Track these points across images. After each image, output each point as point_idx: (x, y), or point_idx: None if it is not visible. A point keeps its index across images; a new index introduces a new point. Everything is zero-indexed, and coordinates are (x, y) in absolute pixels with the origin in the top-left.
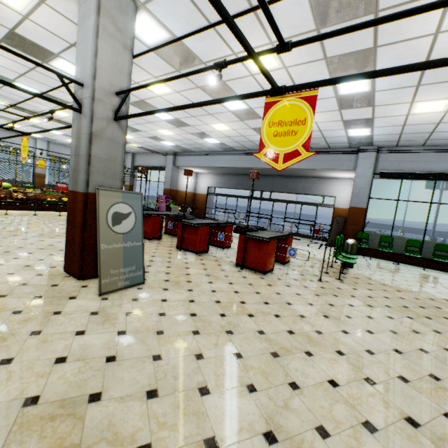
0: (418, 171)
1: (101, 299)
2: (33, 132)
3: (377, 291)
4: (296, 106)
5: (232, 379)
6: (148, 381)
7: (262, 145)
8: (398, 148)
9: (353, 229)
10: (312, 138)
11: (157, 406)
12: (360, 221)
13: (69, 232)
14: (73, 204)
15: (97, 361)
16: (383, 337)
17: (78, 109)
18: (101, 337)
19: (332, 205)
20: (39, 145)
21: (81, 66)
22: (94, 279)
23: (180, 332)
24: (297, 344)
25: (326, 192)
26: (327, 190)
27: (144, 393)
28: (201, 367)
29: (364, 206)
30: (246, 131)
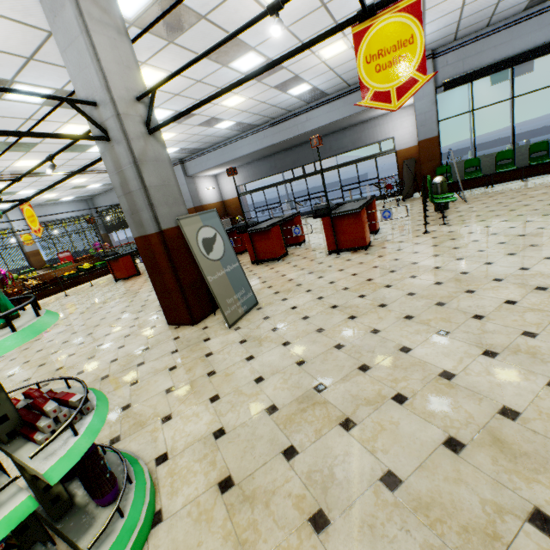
0: (488, 63)
1: (234, 330)
2: (35, 194)
3: (491, 219)
4: (395, 24)
5: (420, 334)
6: (351, 363)
7: (365, 89)
8: (457, 42)
9: (430, 166)
10: (349, 70)
11: (378, 373)
12: (435, 154)
13: (157, 283)
14: (148, 250)
15: (291, 368)
16: (527, 253)
17: (105, 137)
18: (272, 353)
19: (393, 149)
20: (12, 217)
21: (81, 79)
22: (207, 319)
23: (338, 323)
24: (453, 289)
25: (381, 136)
26: (382, 133)
27: (357, 370)
28: (385, 337)
29: (435, 134)
30: (266, 94)
